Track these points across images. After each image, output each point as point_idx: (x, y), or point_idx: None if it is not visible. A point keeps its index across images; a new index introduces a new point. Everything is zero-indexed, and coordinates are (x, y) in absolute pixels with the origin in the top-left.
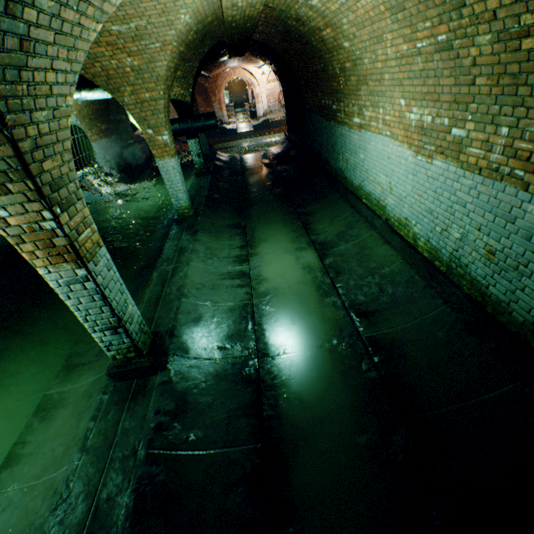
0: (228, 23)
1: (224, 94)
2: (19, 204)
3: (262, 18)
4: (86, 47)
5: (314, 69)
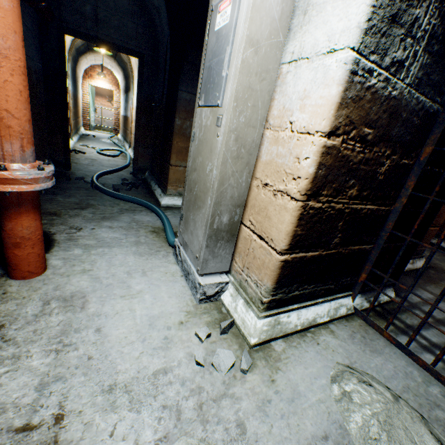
0: None
1: (91, 94)
2: None
3: None
4: None
5: None
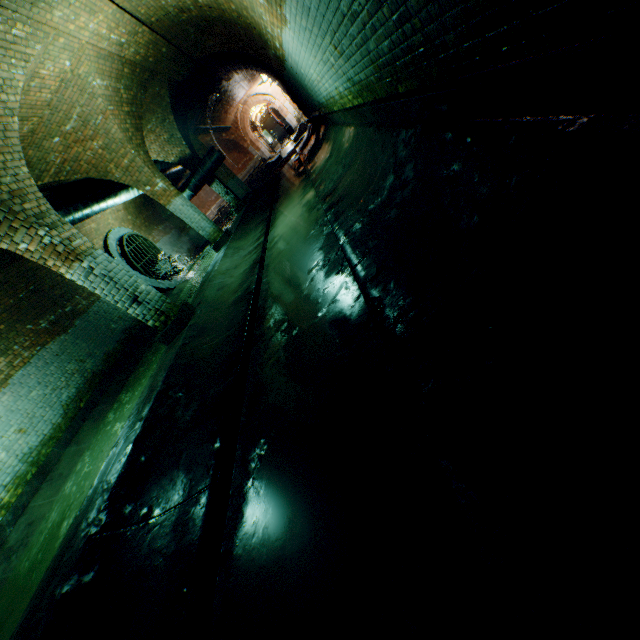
0: (144, 63)
1: (264, 135)
2: (27, 235)
3: (169, 36)
4: (16, 135)
5: (244, 36)
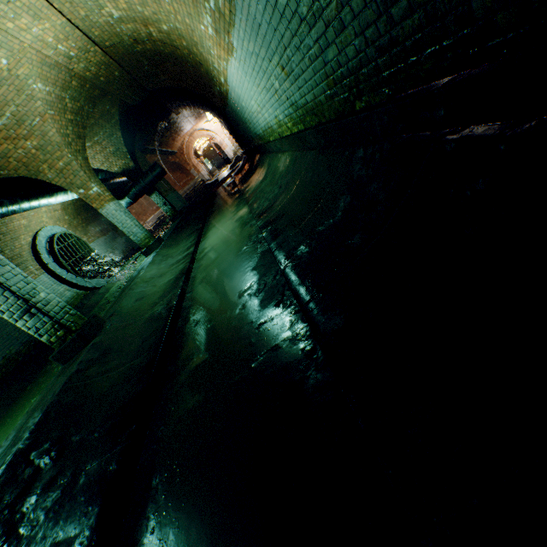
0: (95, 80)
1: (205, 163)
2: None
3: (123, 62)
4: None
5: (193, 74)
